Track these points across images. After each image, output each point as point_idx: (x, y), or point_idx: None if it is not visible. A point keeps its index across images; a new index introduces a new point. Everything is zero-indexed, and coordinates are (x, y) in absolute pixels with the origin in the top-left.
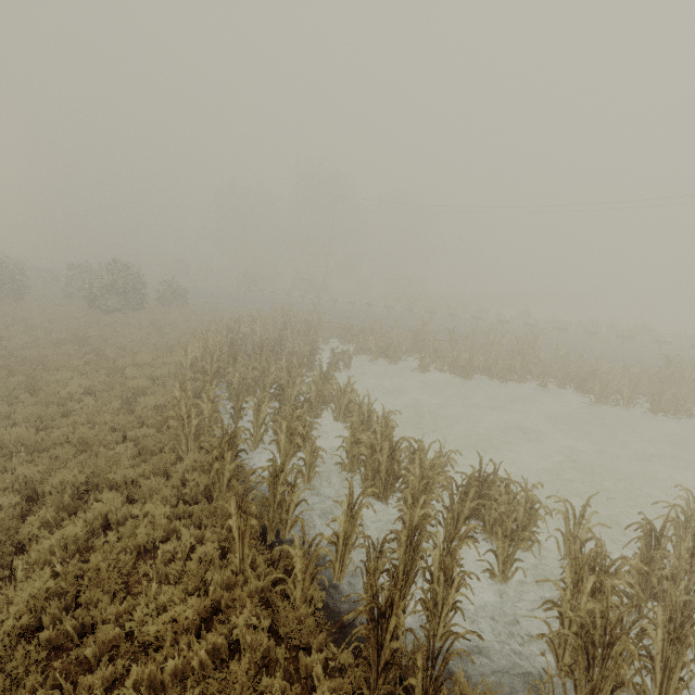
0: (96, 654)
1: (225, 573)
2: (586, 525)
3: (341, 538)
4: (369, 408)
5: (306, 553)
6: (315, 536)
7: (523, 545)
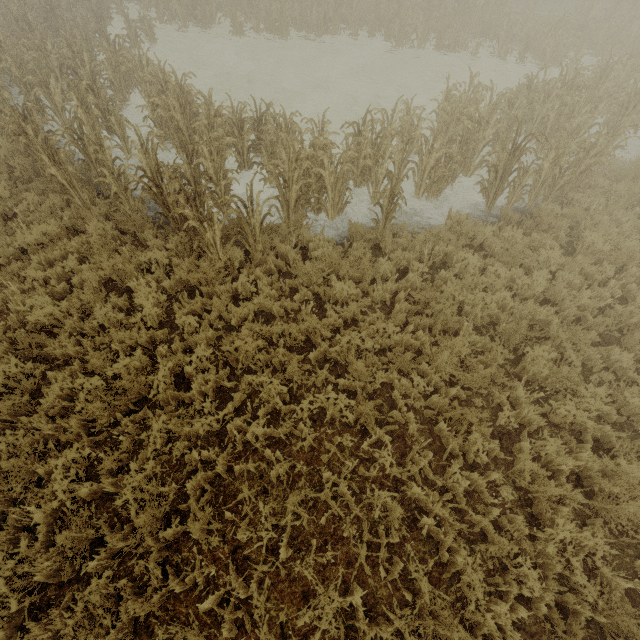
0: (7, 263)
1: (73, 211)
2: (325, 136)
3: (149, 173)
4: (163, 75)
5: (120, 181)
6: (119, 168)
7: (279, 155)
